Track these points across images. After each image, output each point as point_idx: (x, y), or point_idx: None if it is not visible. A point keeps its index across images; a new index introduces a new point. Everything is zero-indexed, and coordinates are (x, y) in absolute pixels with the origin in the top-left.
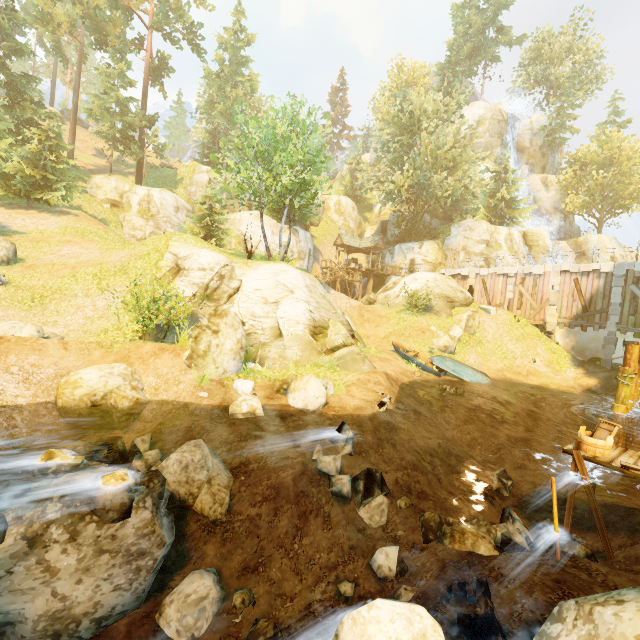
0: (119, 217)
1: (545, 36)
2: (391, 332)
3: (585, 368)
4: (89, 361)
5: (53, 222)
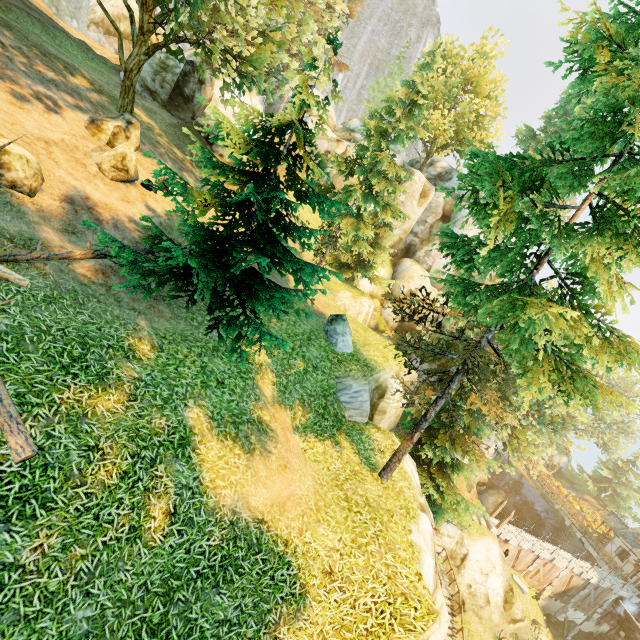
0: None
1: None
2: None
3: (551, 630)
4: None
5: None
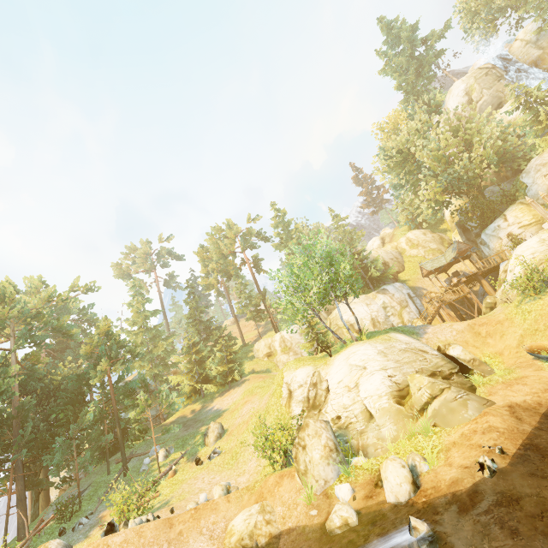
0: (274, 361)
1: (465, 0)
2: (521, 334)
3: None
4: (241, 507)
5: (239, 392)
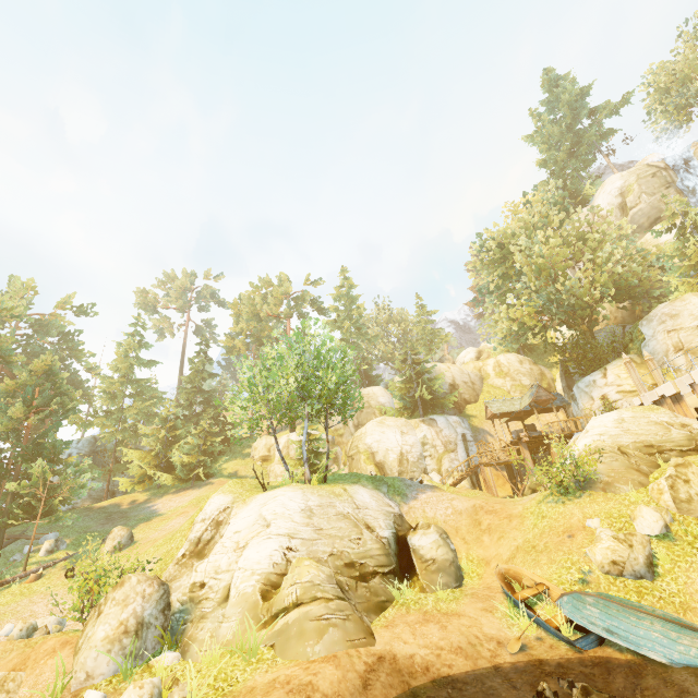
0: (268, 469)
1: (660, 72)
2: (517, 546)
3: None
4: None
5: (192, 496)
